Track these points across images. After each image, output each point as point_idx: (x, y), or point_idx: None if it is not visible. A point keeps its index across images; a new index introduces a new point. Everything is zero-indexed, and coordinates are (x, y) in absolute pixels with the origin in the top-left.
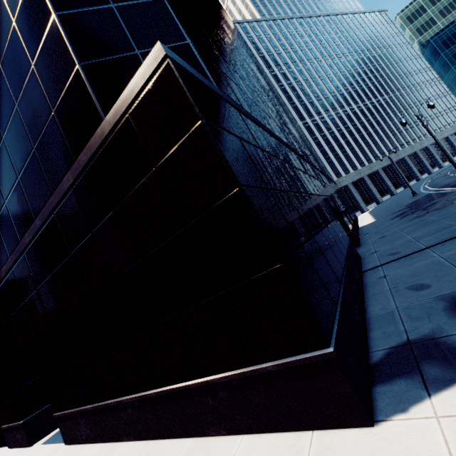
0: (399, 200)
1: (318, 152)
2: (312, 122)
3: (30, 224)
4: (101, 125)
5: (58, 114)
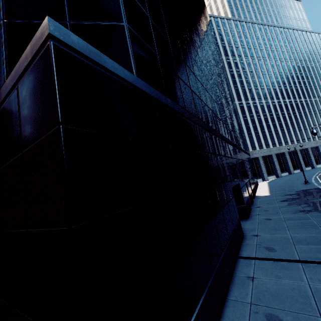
0: (293, 182)
1: (244, 127)
2: (246, 104)
3: None
4: (3, 87)
5: None
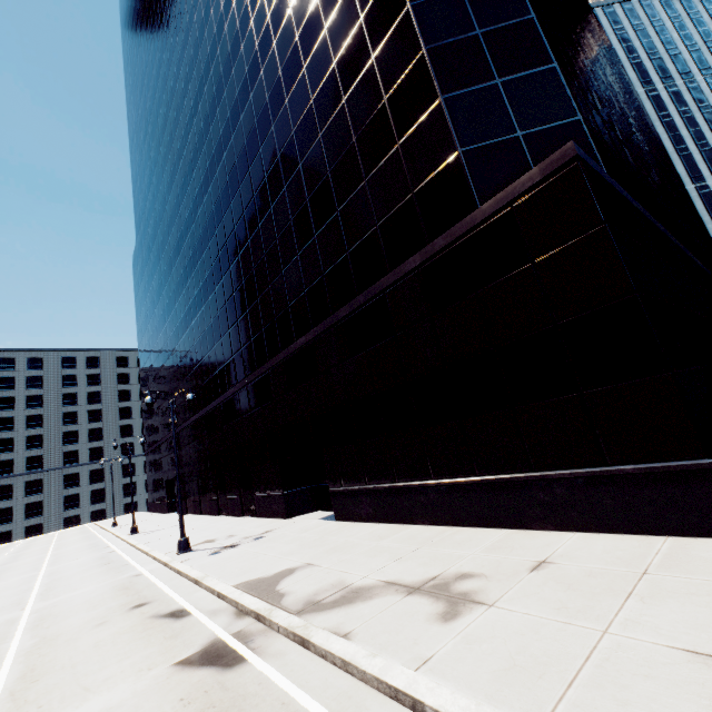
0: None
1: None
2: None
3: (351, 300)
4: (473, 213)
5: (419, 196)
